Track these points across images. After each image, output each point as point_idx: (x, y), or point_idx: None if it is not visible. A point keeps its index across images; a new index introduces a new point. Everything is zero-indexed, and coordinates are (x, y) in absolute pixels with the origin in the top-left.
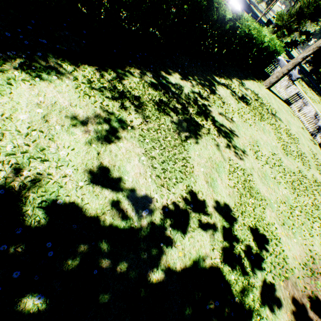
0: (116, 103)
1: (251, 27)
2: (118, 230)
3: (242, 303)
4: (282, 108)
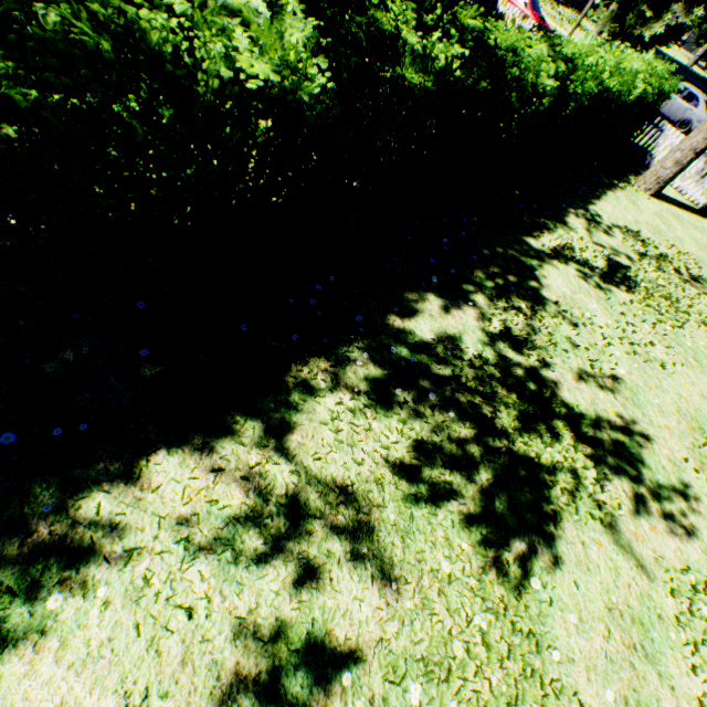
0: (283, 566)
1: (604, 73)
2: None
3: None
4: (704, 239)
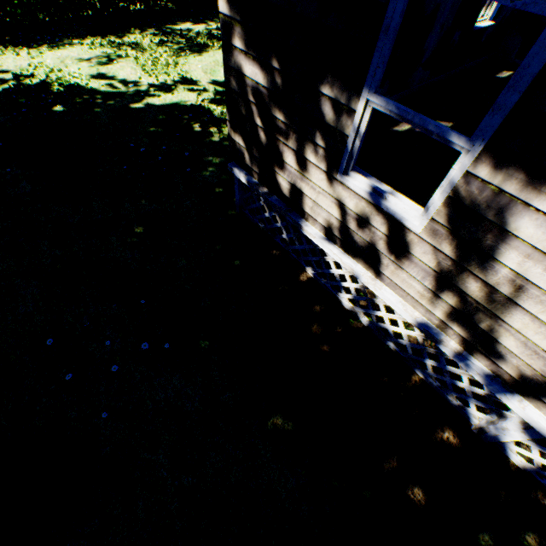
0: (115, 50)
1: None
2: (110, 93)
3: (220, 117)
4: None
